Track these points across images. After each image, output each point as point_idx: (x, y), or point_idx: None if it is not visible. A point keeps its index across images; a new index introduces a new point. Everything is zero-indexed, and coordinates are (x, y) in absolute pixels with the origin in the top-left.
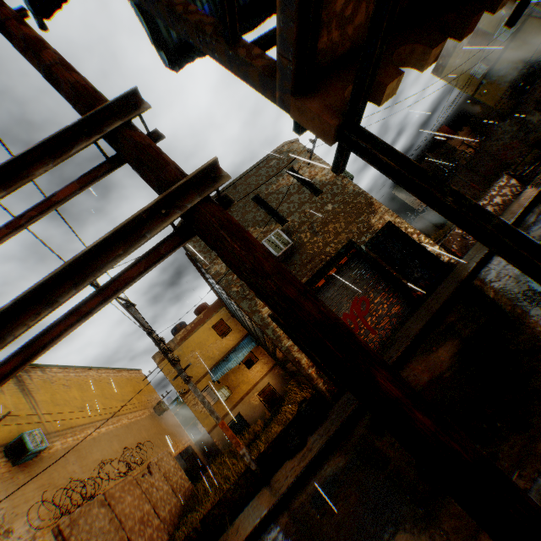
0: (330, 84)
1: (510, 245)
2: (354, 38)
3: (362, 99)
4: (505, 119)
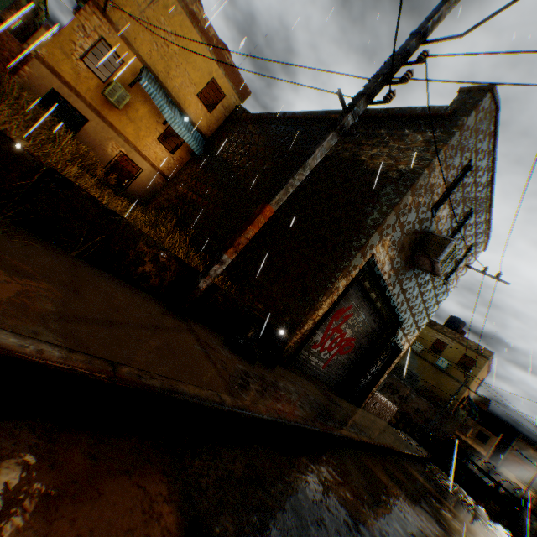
0: None
1: None
2: None
3: None
4: None
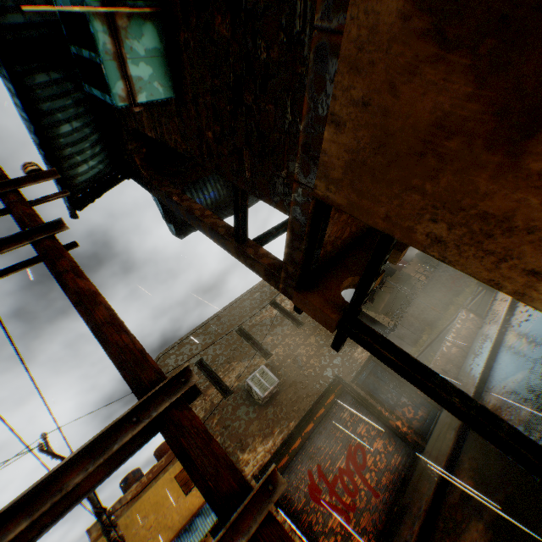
0: (327, 279)
1: (529, 457)
2: (341, 244)
3: (361, 306)
4: None
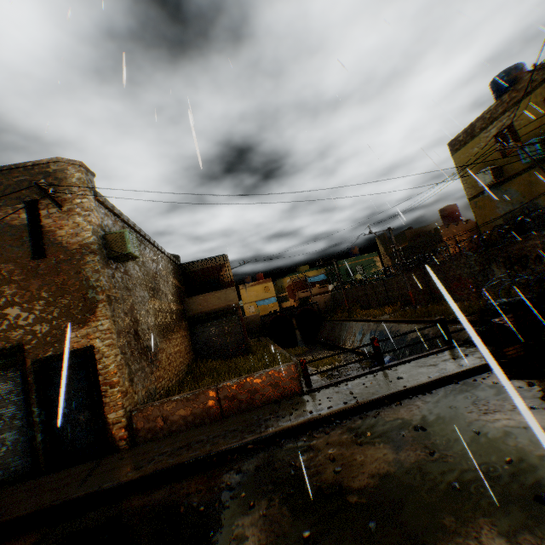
0: None
1: None
2: None
3: None
4: (475, 252)
